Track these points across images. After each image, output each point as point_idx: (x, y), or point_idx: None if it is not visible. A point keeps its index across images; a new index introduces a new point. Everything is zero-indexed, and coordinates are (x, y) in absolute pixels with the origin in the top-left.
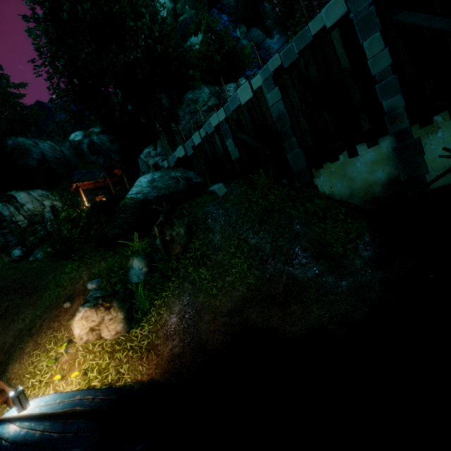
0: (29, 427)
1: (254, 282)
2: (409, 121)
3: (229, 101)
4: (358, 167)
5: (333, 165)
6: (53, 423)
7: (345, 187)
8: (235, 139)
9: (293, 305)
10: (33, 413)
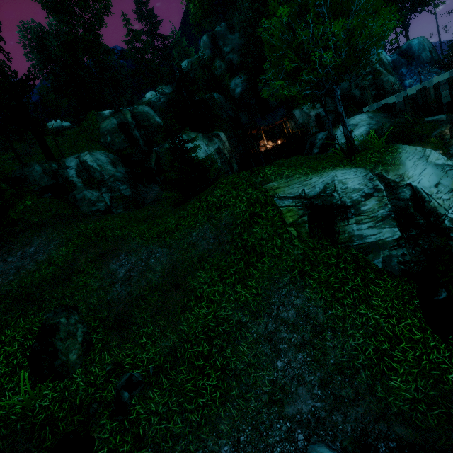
0: None
1: None
2: None
3: None
4: None
5: None
6: None
7: None
8: (449, 91)
9: None
10: None
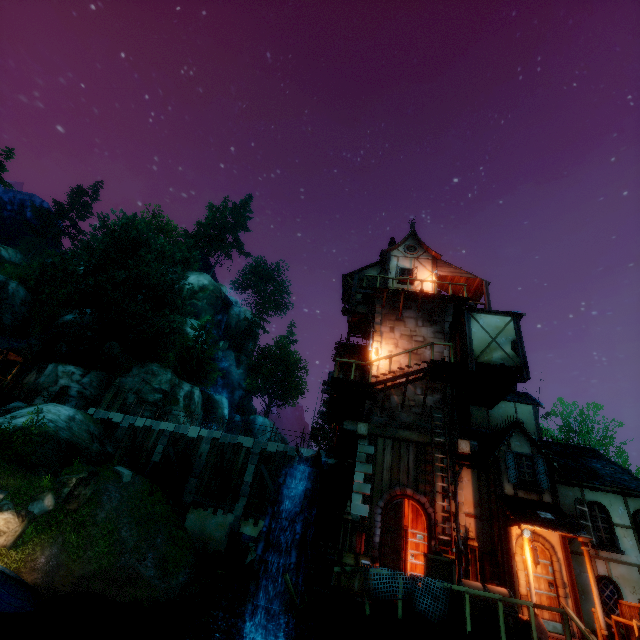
0: None
1: (107, 565)
2: (242, 513)
3: (183, 426)
4: (212, 522)
5: (203, 512)
6: None
7: (199, 530)
8: (165, 448)
9: (128, 587)
10: None
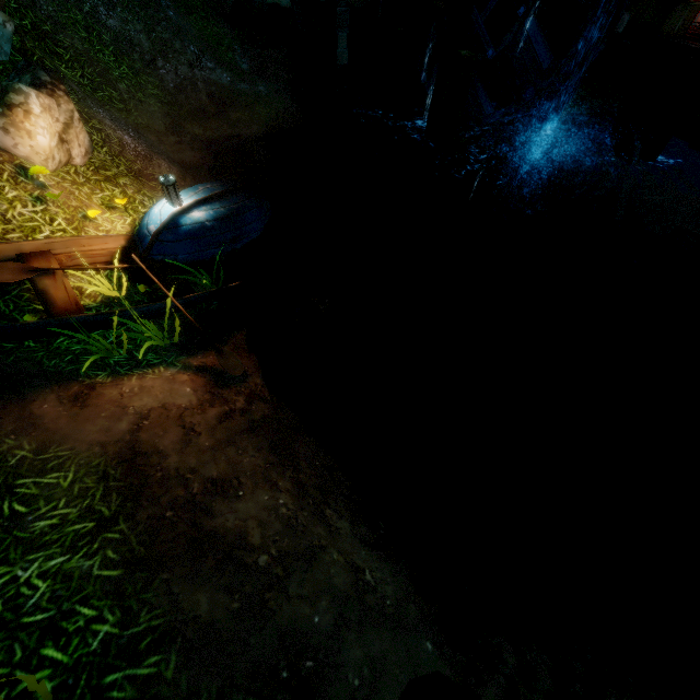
0: (210, 209)
1: (161, 93)
2: None
3: None
4: None
5: None
6: (221, 203)
7: None
8: None
9: (234, 113)
10: (198, 199)
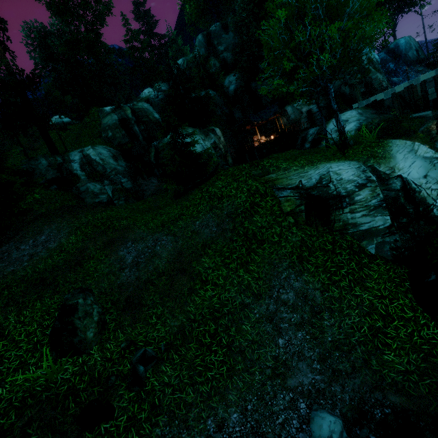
0: None
1: None
2: None
3: None
4: None
5: None
6: None
7: None
8: (436, 88)
9: None
10: None
